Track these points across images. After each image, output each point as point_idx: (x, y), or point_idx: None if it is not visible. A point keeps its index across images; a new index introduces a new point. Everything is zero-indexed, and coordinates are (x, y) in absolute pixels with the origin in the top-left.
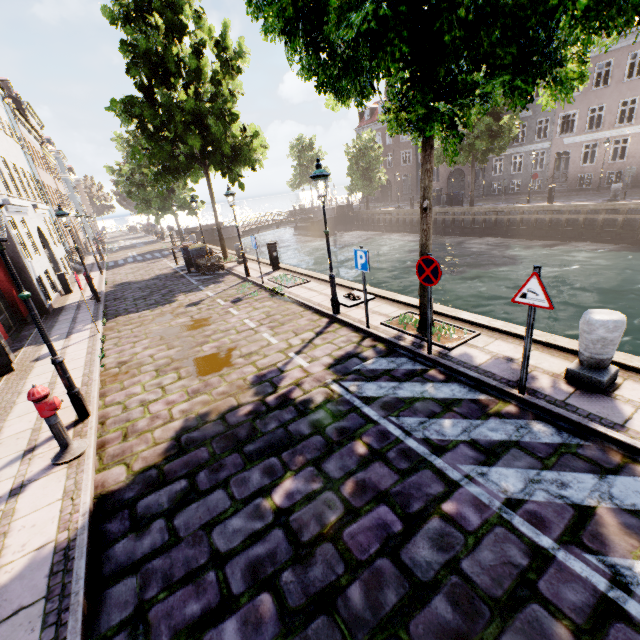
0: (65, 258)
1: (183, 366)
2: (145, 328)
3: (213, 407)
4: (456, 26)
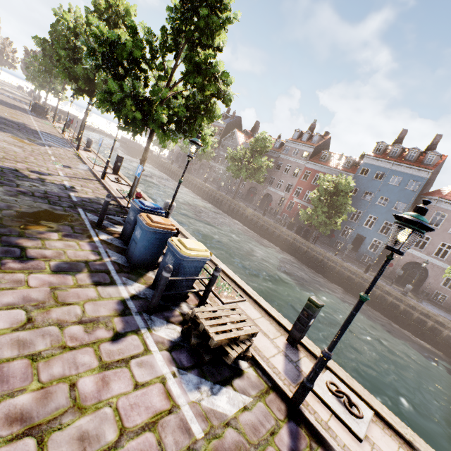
0: None
1: (3, 113)
2: None
3: (5, 117)
4: (75, 81)
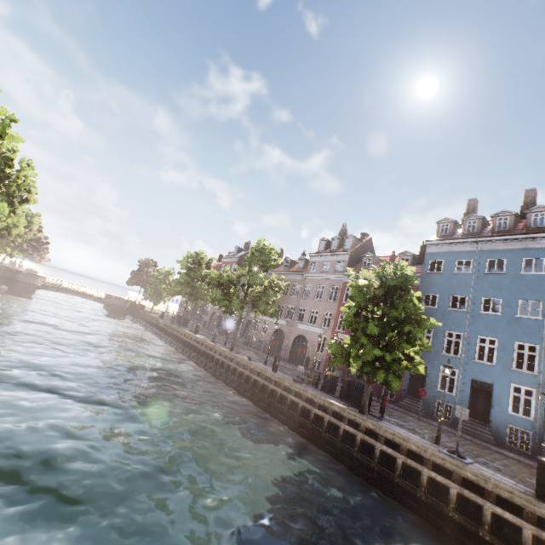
0: None
1: None
2: None
3: None
4: None
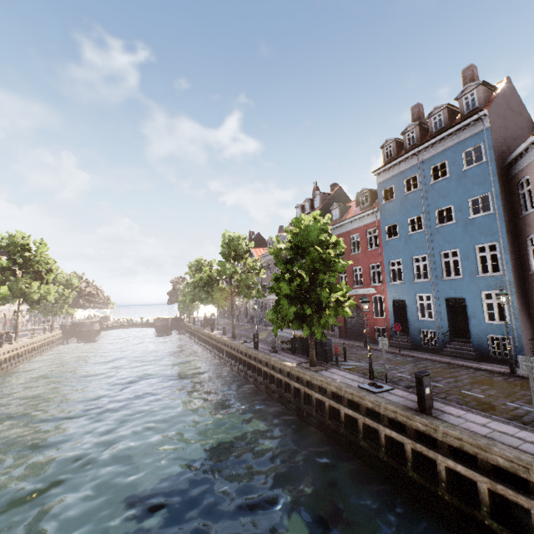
0: None
1: None
2: None
3: None
4: None
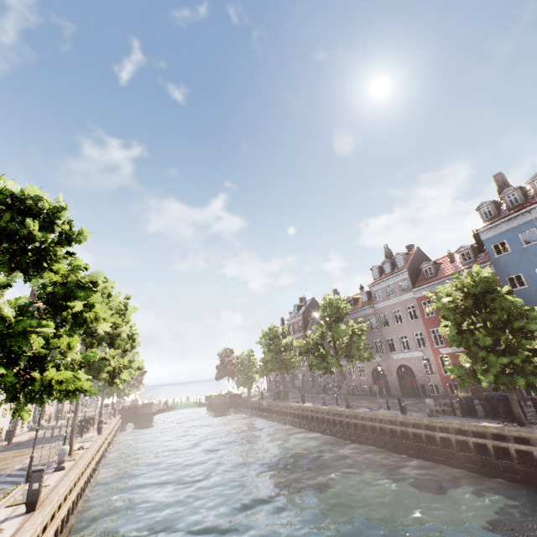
0: (30, 421)
1: None
2: (2, 456)
3: None
4: None
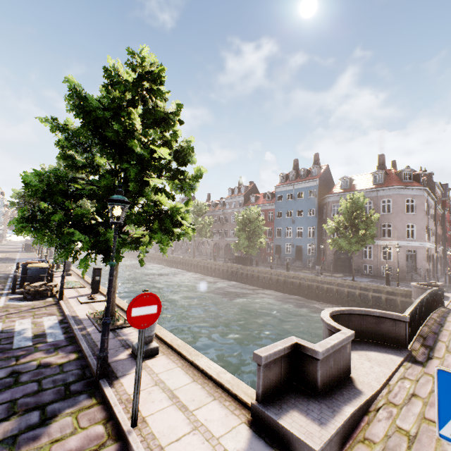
0: None
1: None
2: None
3: None
4: None
